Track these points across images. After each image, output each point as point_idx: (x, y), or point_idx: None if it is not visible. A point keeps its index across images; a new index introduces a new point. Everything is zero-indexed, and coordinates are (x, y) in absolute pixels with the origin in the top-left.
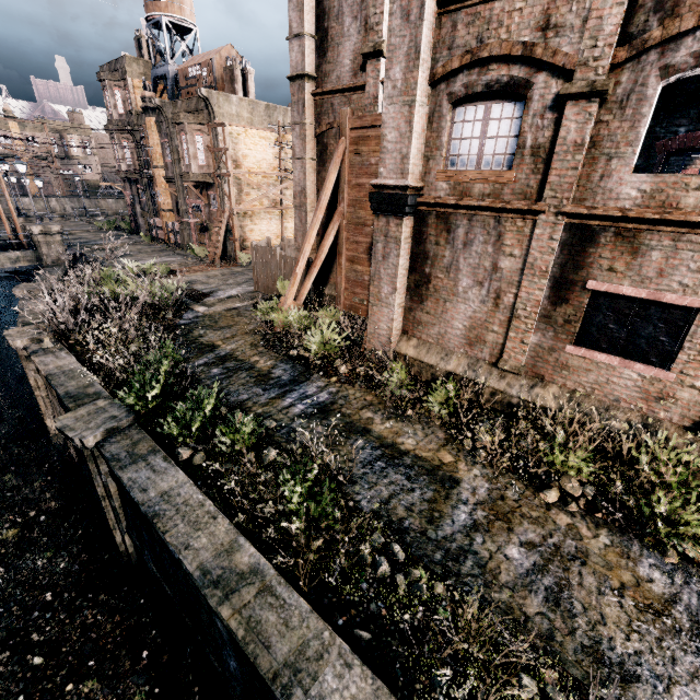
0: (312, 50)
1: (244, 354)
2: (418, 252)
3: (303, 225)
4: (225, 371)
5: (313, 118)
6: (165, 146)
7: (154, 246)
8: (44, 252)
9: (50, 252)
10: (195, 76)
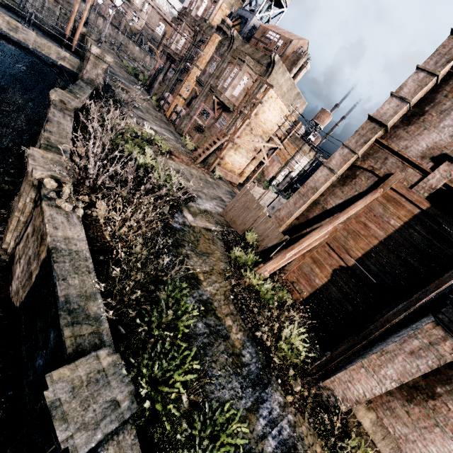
0: (401, 114)
1: (220, 309)
2: (442, 370)
3: (294, 207)
4: (208, 331)
5: (362, 152)
6: (214, 59)
7: (157, 112)
8: (87, 67)
9: (92, 71)
10: (271, 39)
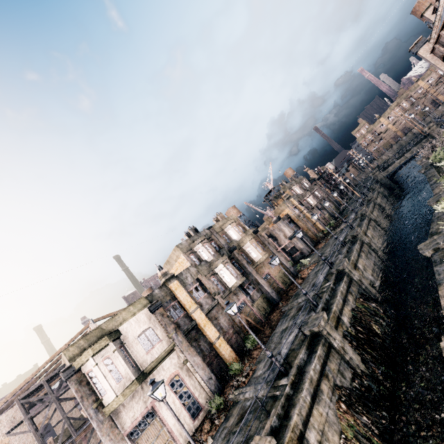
0: None
1: None
2: None
3: None
4: None
5: None
6: None
7: None
8: (432, 134)
9: (434, 132)
10: None
